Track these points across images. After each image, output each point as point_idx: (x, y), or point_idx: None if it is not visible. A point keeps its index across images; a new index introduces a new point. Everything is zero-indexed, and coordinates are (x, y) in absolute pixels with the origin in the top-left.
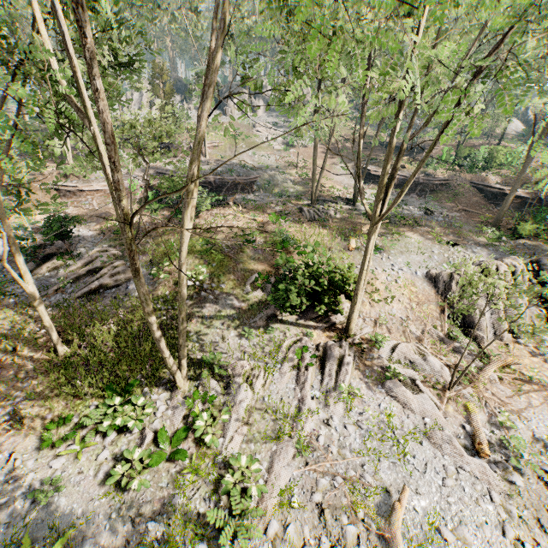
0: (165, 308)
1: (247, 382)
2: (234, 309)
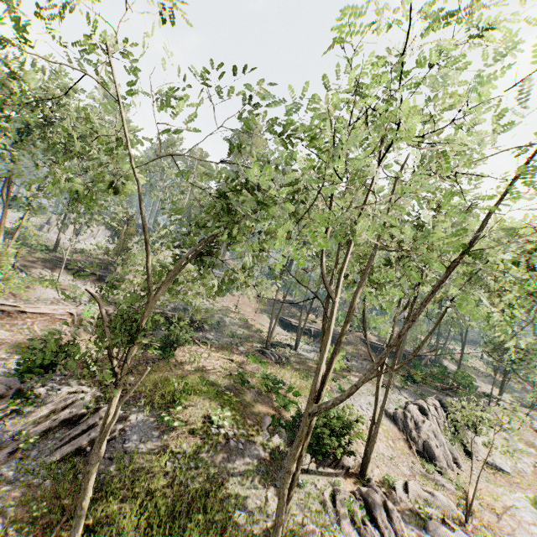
0: (187, 467)
1: None
2: (260, 461)
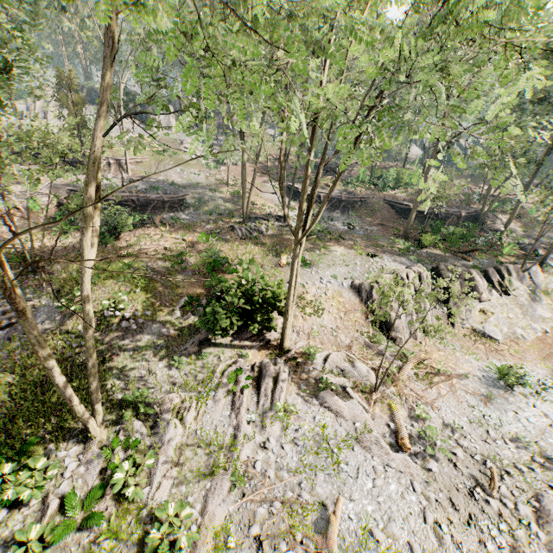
0: (78, 345)
1: (177, 417)
2: (162, 337)
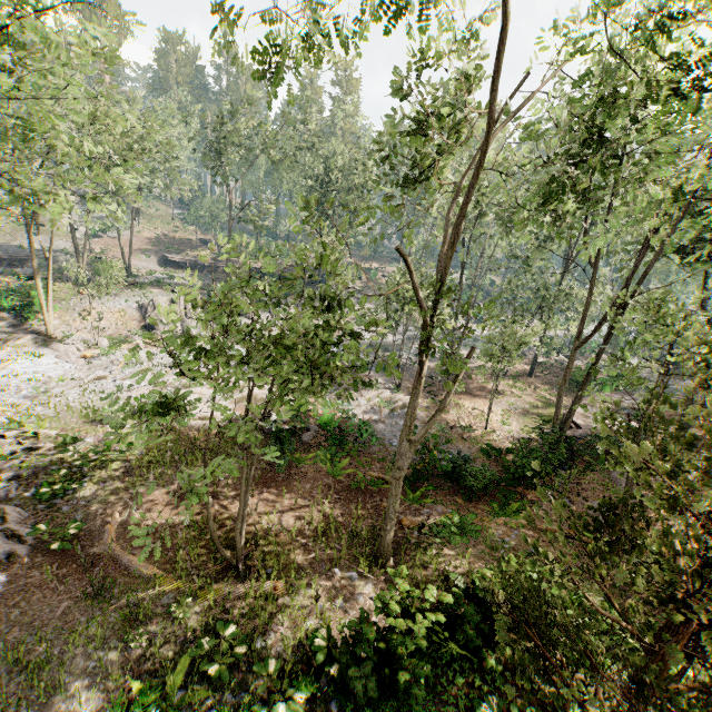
0: None
1: None
2: None
